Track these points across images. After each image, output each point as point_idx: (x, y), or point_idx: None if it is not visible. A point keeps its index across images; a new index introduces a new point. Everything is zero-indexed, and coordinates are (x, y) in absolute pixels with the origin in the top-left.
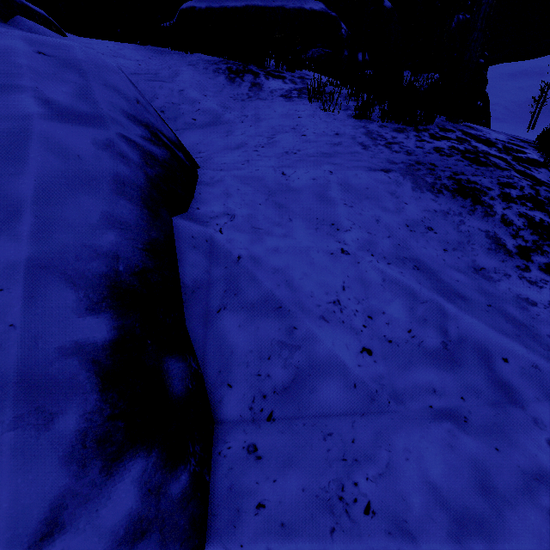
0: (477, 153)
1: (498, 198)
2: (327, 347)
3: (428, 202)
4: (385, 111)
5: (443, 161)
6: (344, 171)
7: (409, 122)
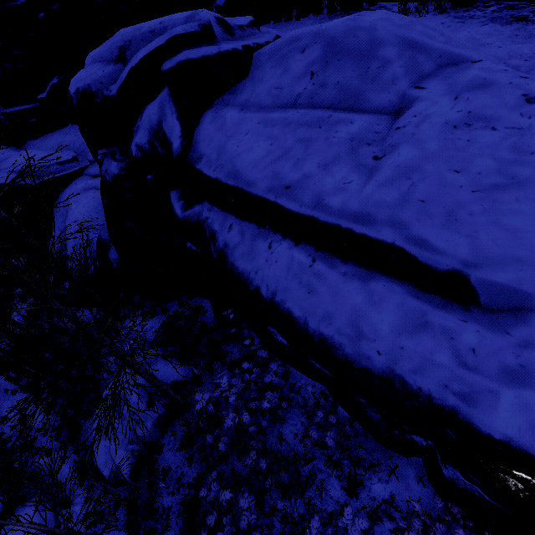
0: (511, 6)
1: (534, 17)
2: (516, 63)
3: (509, 28)
4: (453, 5)
5: (501, 14)
6: (472, 30)
7: (468, 6)
